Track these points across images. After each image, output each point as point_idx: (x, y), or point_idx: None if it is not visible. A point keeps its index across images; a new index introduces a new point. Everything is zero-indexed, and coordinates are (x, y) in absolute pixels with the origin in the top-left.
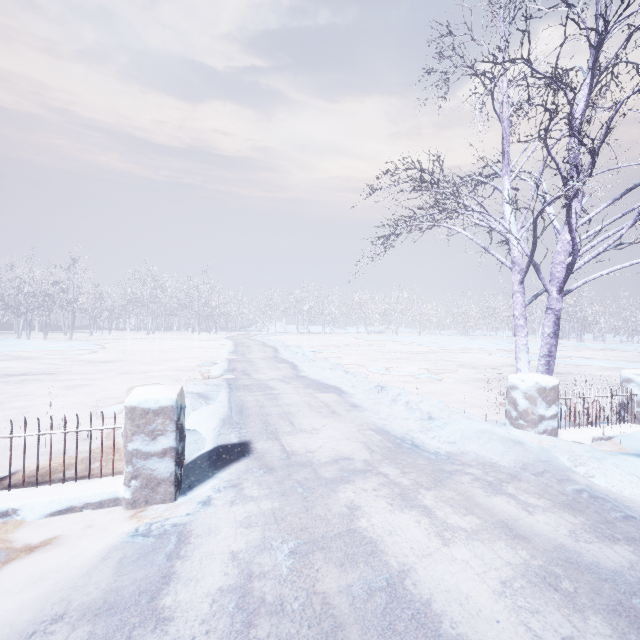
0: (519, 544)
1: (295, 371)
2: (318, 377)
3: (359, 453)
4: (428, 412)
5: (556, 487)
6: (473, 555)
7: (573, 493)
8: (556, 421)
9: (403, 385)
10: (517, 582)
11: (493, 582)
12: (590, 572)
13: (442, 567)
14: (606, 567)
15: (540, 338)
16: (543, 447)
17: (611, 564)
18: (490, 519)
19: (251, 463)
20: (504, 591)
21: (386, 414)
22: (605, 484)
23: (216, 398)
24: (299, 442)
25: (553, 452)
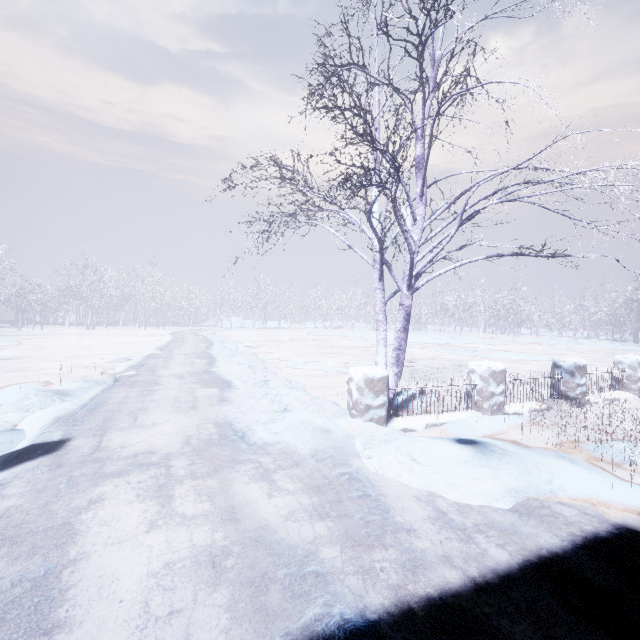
0: (224, 527)
1: (208, 366)
2: (225, 372)
3: (171, 447)
4: (286, 404)
5: (325, 471)
6: (165, 540)
7: (335, 476)
8: (384, 410)
9: (309, 379)
10: (182, 562)
11: (158, 564)
12: (266, 548)
13: (120, 553)
14: (288, 543)
15: (485, 333)
16: (349, 435)
17: (296, 540)
18: (222, 505)
19: (45, 461)
20: (159, 572)
21: (247, 407)
22: (376, 467)
23: (80, 395)
24: (122, 438)
25: (356, 439)
